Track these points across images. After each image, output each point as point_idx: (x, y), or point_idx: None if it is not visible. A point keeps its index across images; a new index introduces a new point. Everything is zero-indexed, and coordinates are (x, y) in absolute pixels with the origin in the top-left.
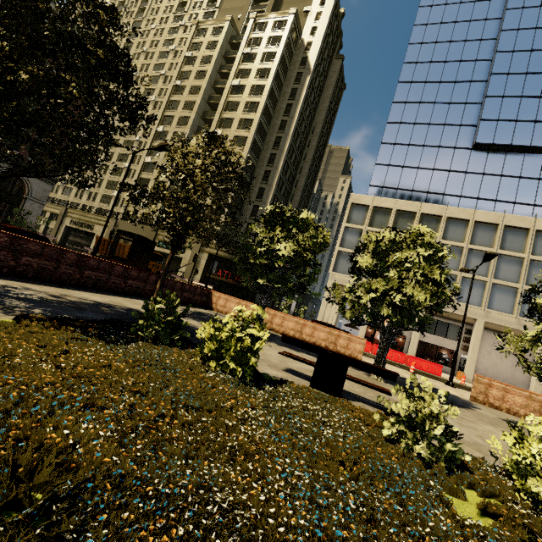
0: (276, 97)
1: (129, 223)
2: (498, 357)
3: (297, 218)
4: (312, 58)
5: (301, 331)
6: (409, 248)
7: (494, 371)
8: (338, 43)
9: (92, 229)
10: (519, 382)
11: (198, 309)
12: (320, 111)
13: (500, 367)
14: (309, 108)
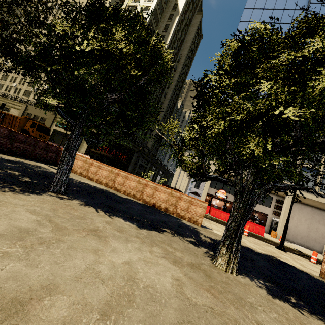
0: (154, 29)
1: (36, 108)
2: (298, 221)
3: (122, 16)
4: (181, 5)
5: (142, 191)
6: (294, 51)
7: (295, 230)
8: (199, 2)
9: (8, 111)
10: (312, 239)
11: (31, 161)
12: (185, 48)
13: (299, 228)
14: (177, 42)
